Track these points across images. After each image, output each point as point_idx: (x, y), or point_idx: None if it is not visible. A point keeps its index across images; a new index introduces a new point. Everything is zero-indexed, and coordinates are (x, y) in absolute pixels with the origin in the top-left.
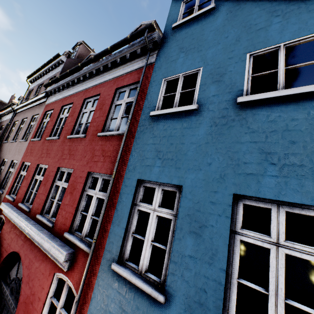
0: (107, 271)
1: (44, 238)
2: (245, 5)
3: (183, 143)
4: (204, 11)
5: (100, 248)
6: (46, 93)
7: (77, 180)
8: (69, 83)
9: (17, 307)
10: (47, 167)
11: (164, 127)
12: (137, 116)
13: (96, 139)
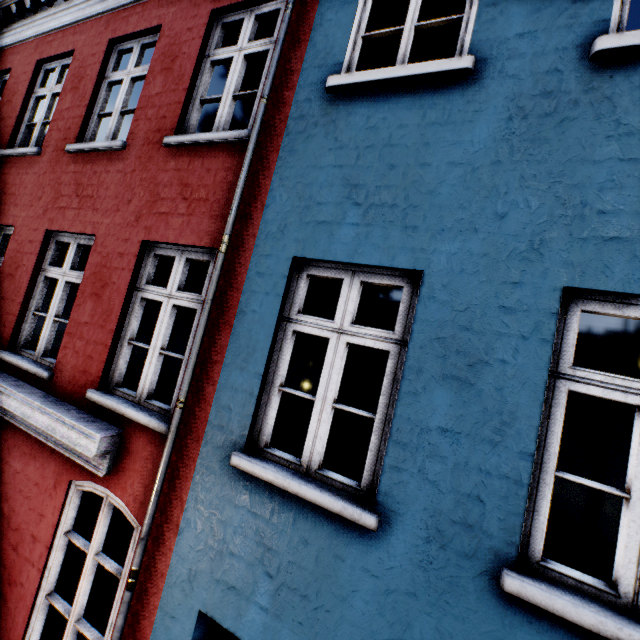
0: (219, 471)
1: (32, 403)
2: None
3: (427, 165)
4: None
5: (194, 423)
6: None
7: (112, 262)
8: None
9: None
10: (11, 232)
11: (370, 122)
12: (285, 90)
13: (159, 155)
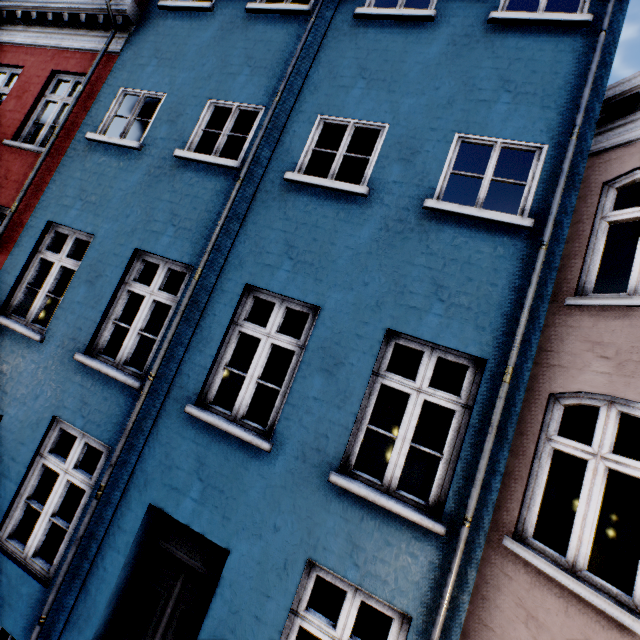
0: None
1: None
2: (236, 30)
3: (113, 188)
4: (198, 6)
5: None
6: None
7: None
8: None
9: None
10: None
11: (100, 161)
12: (72, 132)
13: (1, 149)
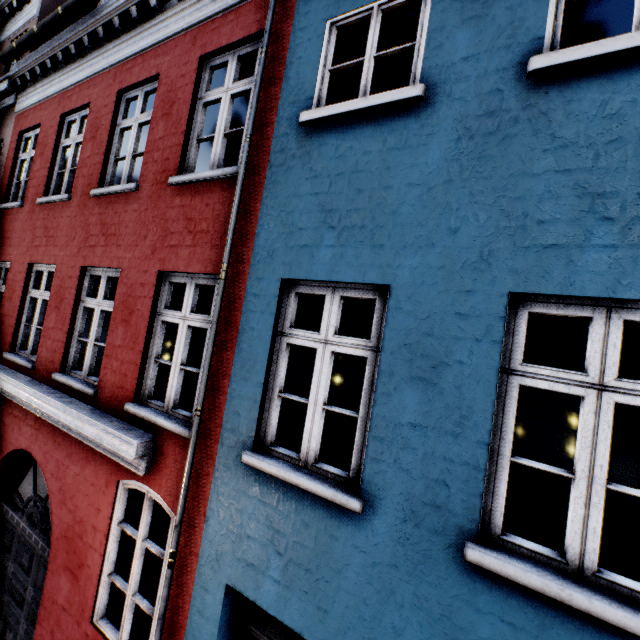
0: (234, 468)
1: (82, 417)
2: None
3: (389, 188)
4: None
5: (211, 428)
6: (10, 81)
7: (135, 292)
8: (70, 49)
9: (51, 547)
10: (54, 269)
11: (339, 151)
12: (266, 126)
13: (166, 193)
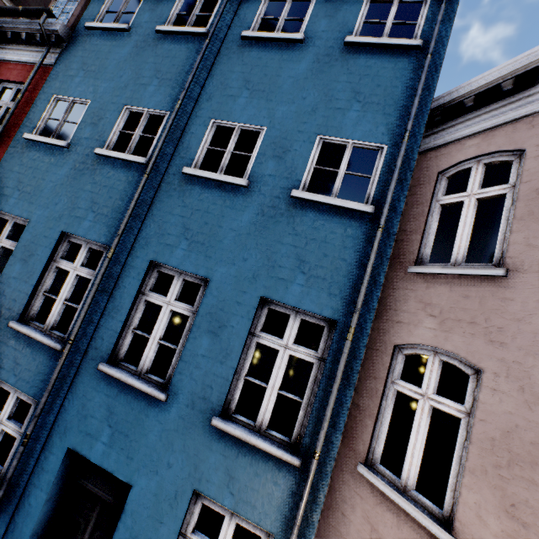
0: None
1: None
2: (148, 47)
3: (45, 180)
4: (117, 27)
5: None
6: None
7: None
8: None
9: None
10: None
11: (35, 157)
12: (13, 132)
13: None
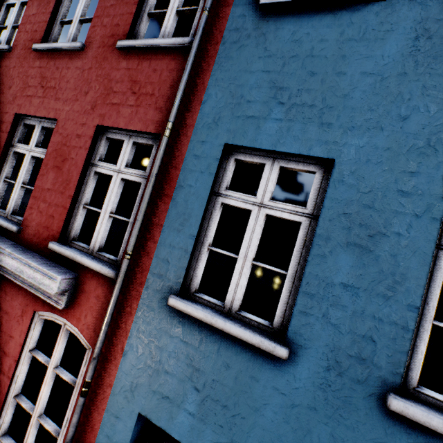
0: (157, 309)
1: (3, 250)
2: None
3: (343, 74)
4: None
5: (138, 271)
6: None
7: (71, 142)
8: None
9: None
10: None
11: (295, 36)
12: (223, 6)
13: (113, 56)
